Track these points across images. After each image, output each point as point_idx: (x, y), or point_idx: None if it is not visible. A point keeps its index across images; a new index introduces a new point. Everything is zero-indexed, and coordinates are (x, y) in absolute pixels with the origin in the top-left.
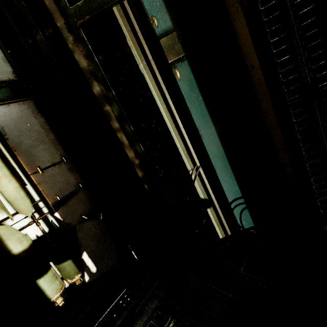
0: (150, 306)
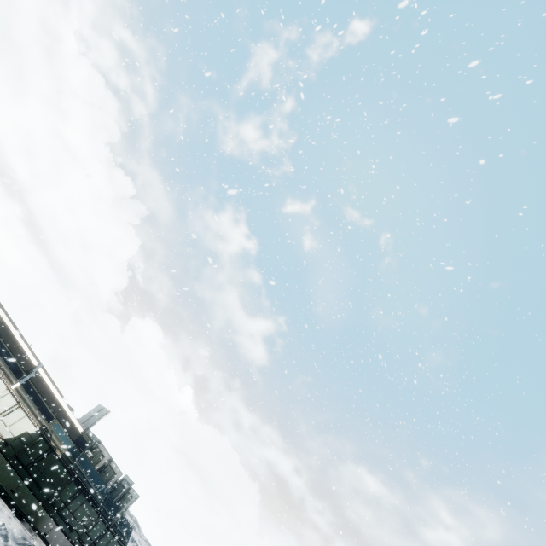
0: None
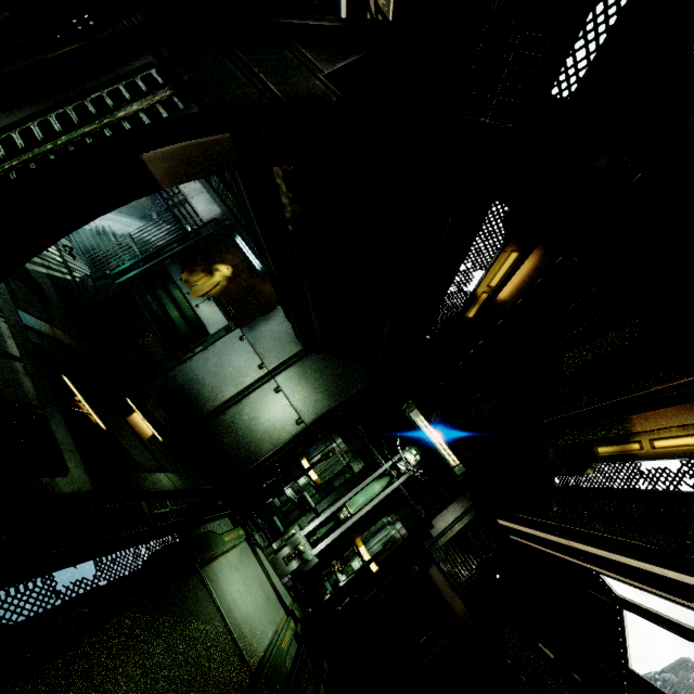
0: (139, 61)
